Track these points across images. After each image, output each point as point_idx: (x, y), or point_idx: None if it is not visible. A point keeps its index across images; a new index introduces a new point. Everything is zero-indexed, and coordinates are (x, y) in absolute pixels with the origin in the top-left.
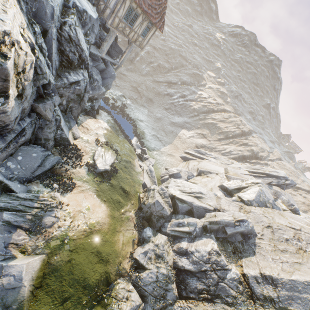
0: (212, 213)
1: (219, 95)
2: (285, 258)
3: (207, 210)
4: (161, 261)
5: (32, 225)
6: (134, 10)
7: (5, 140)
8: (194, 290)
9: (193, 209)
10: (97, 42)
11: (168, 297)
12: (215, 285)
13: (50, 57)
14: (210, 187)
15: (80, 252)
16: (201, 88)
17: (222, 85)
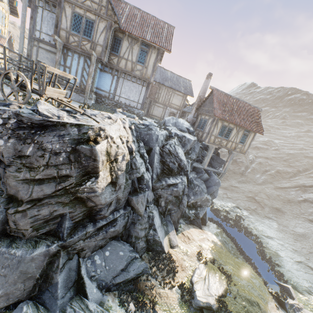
0: None
1: None
2: None
3: None
4: None
5: None
6: (226, 126)
7: (96, 225)
8: None
9: None
10: (200, 159)
11: None
12: None
13: (152, 165)
14: None
15: None
16: None
17: None
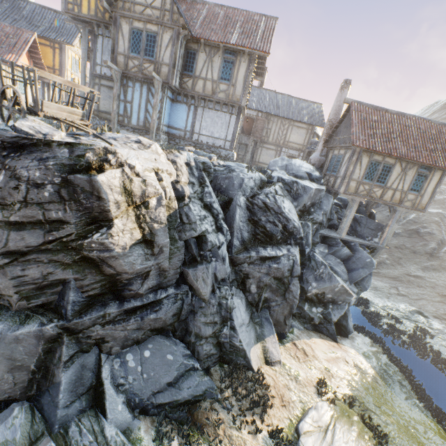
0: None
1: None
2: None
3: None
4: None
5: None
6: (379, 163)
7: (123, 305)
8: None
9: None
10: (335, 224)
11: None
12: None
13: (232, 225)
14: None
15: None
16: None
17: None
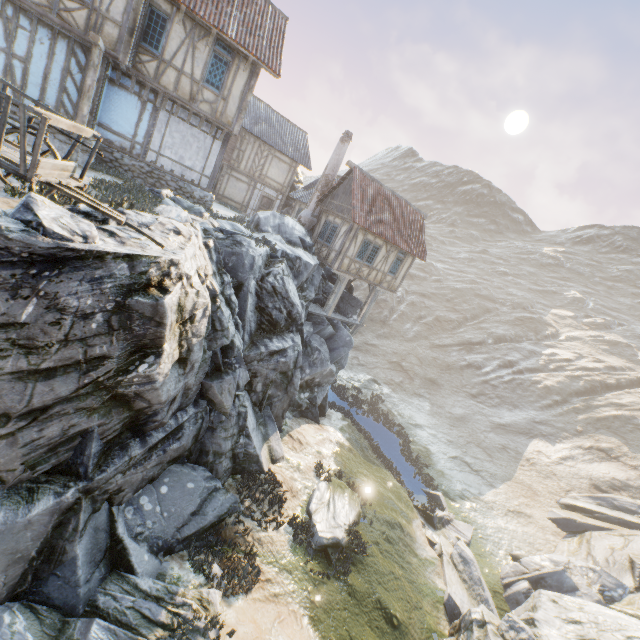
0: None
1: (607, 349)
2: None
3: None
4: None
5: None
6: (371, 243)
7: (146, 442)
8: None
9: None
10: (320, 299)
11: None
12: None
13: (243, 317)
14: None
15: None
16: (548, 343)
17: (604, 329)
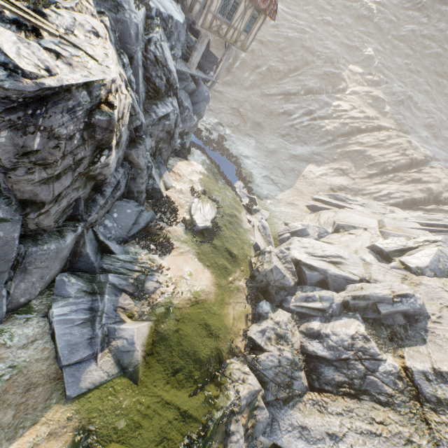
0: (357, 284)
1: (370, 103)
2: None
3: (349, 281)
4: (283, 343)
5: (135, 290)
6: None
7: (104, 195)
8: (330, 382)
9: (328, 279)
10: (184, 53)
11: (295, 386)
12: (361, 378)
13: (137, 90)
14: (355, 248)
15: (187, 323)
16: (338, 96)
17: (376, 86)
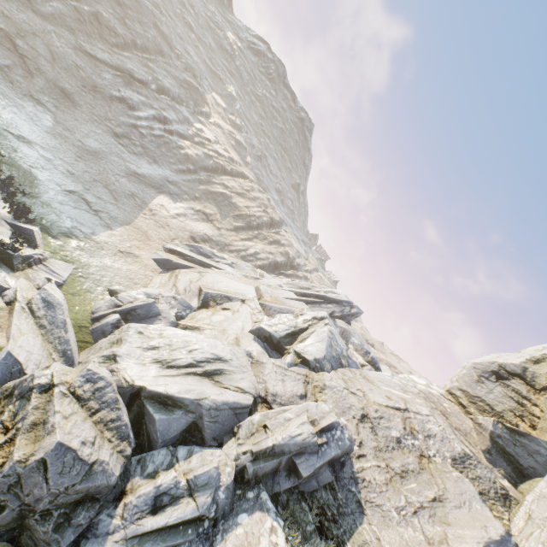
0: (255, 418)
1: (234, 146)
2: (414, 496)
3: (240, 410)
4: None
5: None
6: None
7: None
8: None
9: (204, 419)
10: None
11: None
12: None
13: None
14: (235, 335)
15: None
16: (201, 119)
17: (238, 130)
